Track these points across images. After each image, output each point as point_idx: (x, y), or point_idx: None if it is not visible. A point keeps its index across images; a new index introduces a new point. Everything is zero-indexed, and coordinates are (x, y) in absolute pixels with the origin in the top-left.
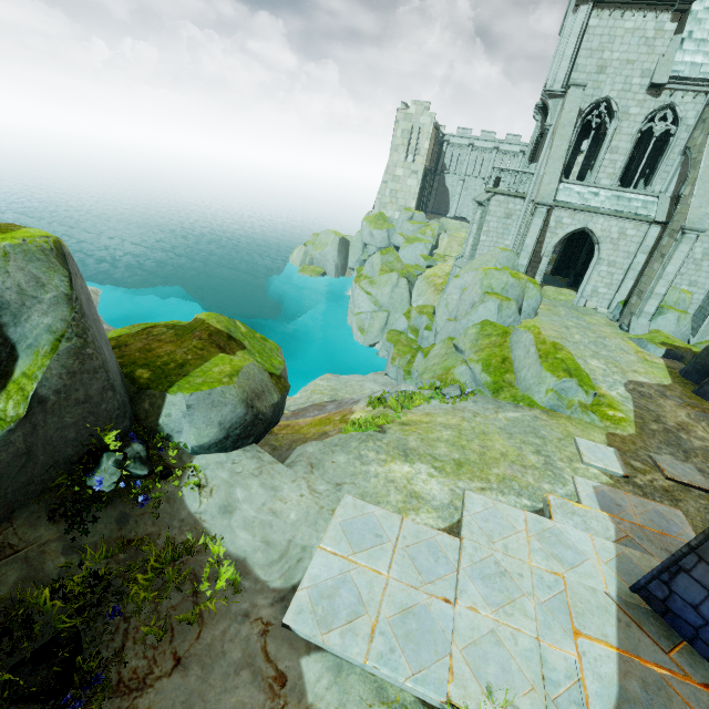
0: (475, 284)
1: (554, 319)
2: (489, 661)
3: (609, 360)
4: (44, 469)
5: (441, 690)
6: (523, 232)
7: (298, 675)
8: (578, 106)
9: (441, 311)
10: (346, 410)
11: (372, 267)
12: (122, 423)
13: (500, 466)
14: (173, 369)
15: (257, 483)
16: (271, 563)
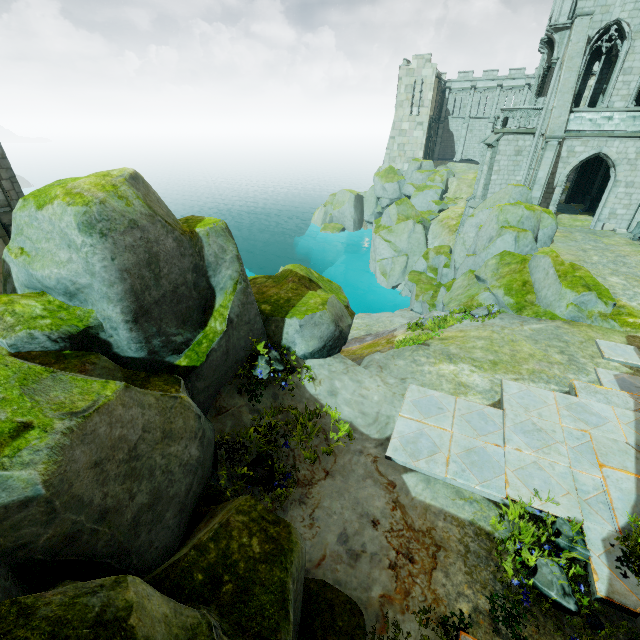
0: (491, 220)
1: (570, 244)
2: (534, 478)
3: (629, 276)
4: (232, 364)
5: (501, 492)
6: (534, 166)
7: (402, 483)
8: (586, 36)
9: (459, 249)
10: (388, 336)
11: (389, 218)
12: (263, 338)
13: (529, 364)
14: (283, 303)
15: (347, 378)
16: (369, 425)
